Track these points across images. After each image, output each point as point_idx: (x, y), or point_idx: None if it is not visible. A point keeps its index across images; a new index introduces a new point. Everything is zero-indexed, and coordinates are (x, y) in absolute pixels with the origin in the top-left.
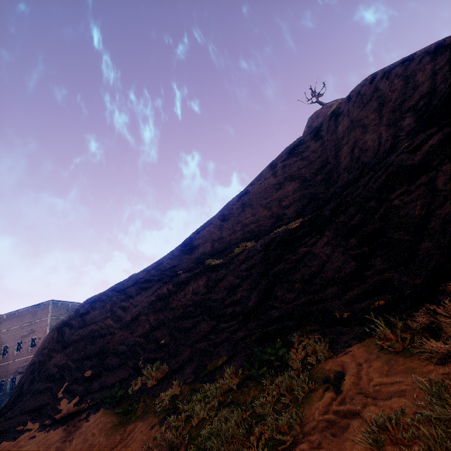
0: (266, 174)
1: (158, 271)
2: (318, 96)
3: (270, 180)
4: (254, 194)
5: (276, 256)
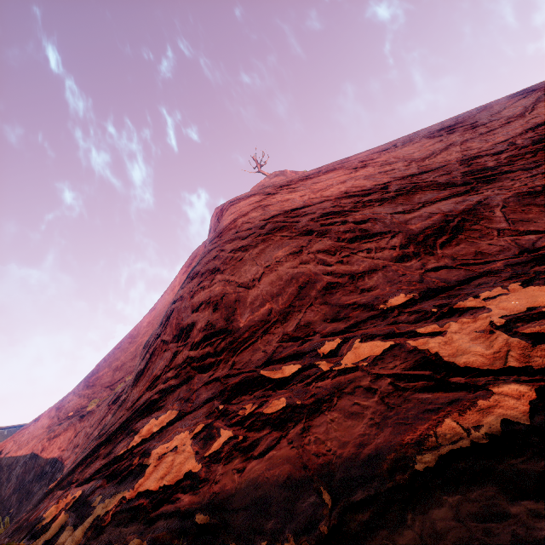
0: (169, 287)
1: (56, 412)
2: (260, 165)
3: (170, 297)
4: (157, 312)
5: (103, 416)
